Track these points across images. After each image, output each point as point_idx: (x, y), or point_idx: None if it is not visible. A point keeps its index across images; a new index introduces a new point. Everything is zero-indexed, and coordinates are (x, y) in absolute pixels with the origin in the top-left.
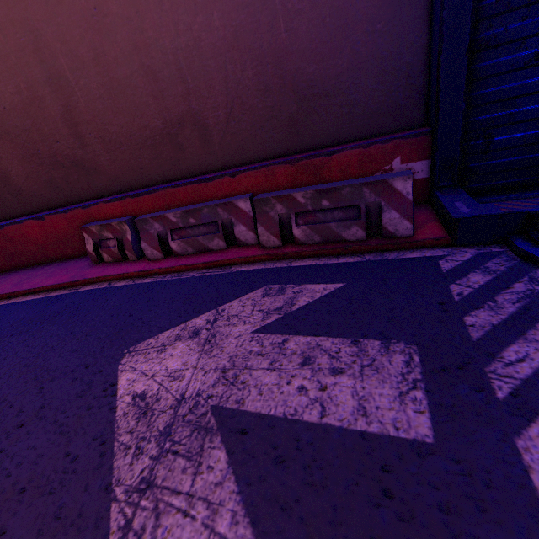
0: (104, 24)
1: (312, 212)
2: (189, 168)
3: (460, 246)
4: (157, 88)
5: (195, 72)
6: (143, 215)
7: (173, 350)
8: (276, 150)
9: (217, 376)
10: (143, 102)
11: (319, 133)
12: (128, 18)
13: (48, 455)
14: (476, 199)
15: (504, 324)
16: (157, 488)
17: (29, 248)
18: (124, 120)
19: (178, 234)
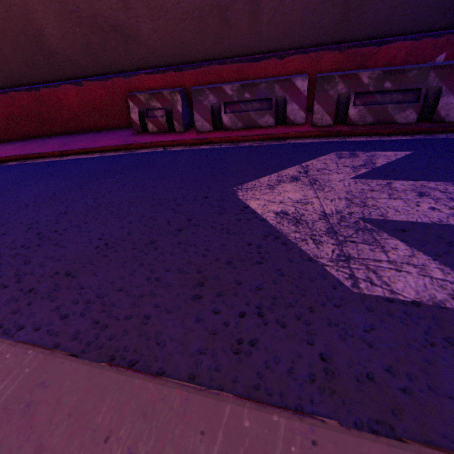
0: None
1: (372, 94)
2: (231, 47)
3: None
4: None
5: None
6: (195, 86)
7: (283, 188)
8: (321, 37)
9: (345, 202)
10: None
11: (369, 23)
12: None
13: (230, 244)
14: None
15: None
16: (357, 259)
17: (63, 115)
18: None
19: (231, 108)
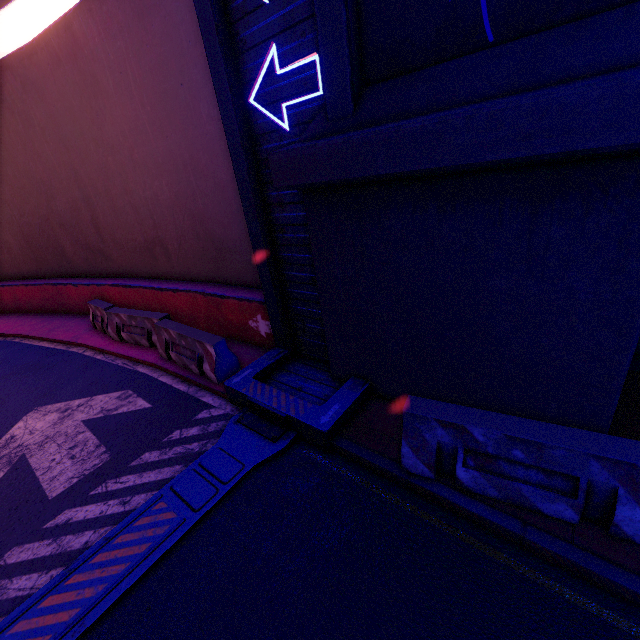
0: (108, 174)
1: (179, 345)
2: (161, 273)
3: (231, 403)
4: (139, 217)
5: (158, 213)
6: (115, 307)
7: (48, 417)
8: (210, 277)
9: (42, 439)
10: (132, 224)
11: (231, 275)
12: (120, 173)
13: None
14: (295, 365)
15: (150, 463)
16: None
17: (71, 302)
18: (123, 232)
19: (127, 329)
